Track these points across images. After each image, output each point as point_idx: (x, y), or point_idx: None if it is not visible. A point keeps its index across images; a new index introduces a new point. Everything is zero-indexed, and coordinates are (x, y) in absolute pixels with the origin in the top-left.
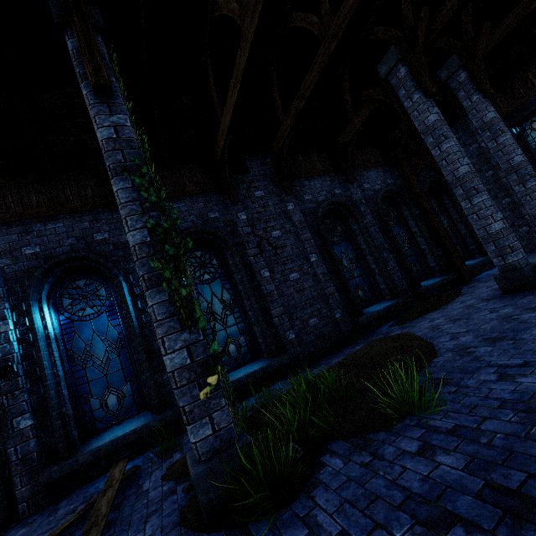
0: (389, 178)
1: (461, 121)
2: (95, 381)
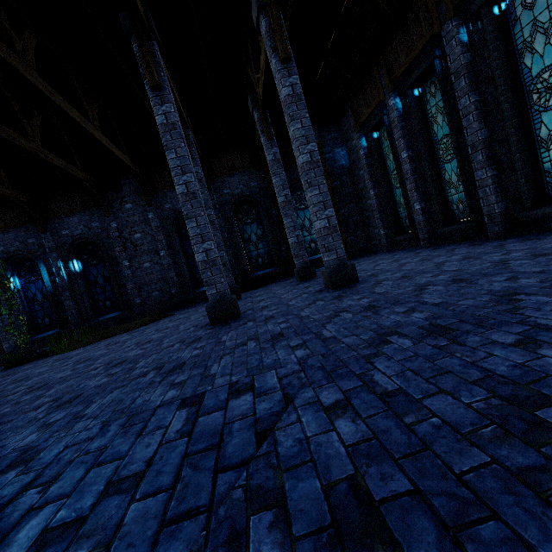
0: (254, 181)
1: (348, 113)
2: (39, 311)
